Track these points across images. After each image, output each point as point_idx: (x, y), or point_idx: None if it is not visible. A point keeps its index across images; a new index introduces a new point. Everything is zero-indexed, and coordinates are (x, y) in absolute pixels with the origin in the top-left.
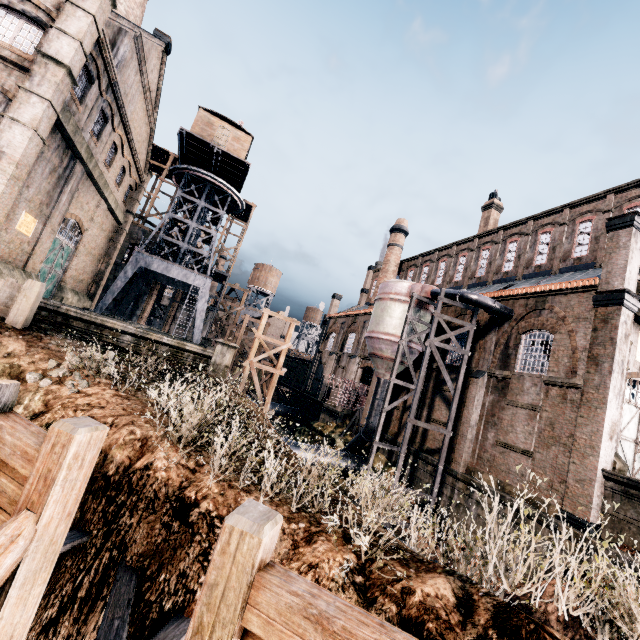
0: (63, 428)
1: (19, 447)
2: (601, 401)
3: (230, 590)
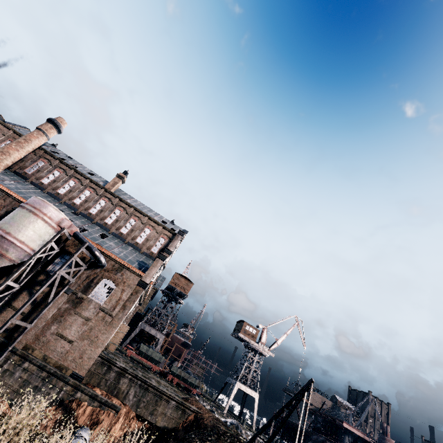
0: None
1: None
2: (117, 325)
3: None
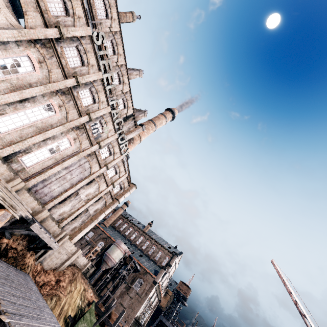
0: None
1: None
2: (143, 303)
3: None
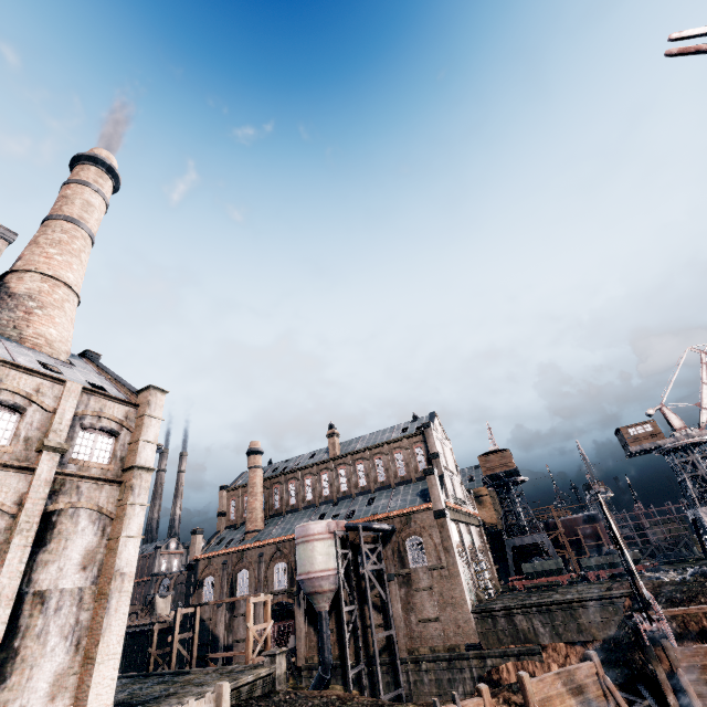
0: (484, 687)
1: (475, 704)
2: (457, 572)
3: (530, 687)
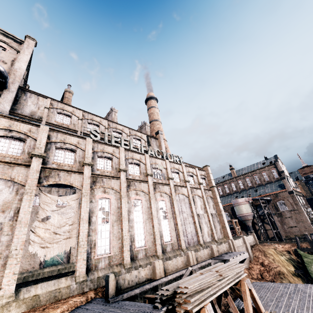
0: None
1: None
2: (302, 211)
3: None
